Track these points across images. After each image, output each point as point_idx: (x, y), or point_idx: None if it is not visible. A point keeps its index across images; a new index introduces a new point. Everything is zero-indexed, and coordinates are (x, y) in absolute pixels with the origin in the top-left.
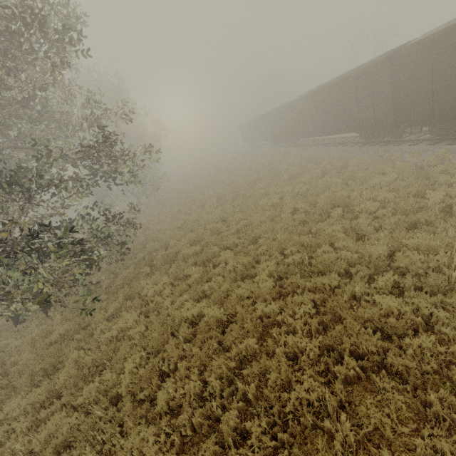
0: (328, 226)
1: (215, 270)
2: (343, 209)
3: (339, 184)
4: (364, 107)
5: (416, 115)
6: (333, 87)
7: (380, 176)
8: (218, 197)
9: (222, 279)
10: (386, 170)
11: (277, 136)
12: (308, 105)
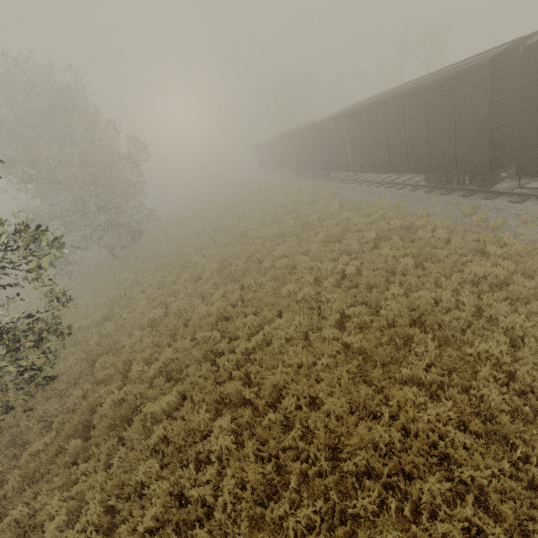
0: (422, 393)
1: (197, 488)
2: (433, 334)
3: (412, 268)
4: (438, 139)
5: (532, 160)
6: (388, 104)
7: (479, 260)
8: (221, 262)
9: (208, 536)
10: (488, 249)
11: (303, 164)
12: (348, 128)
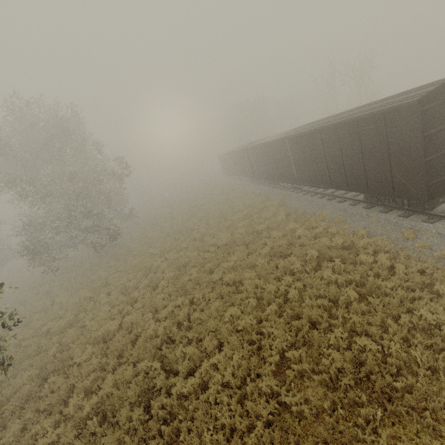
0: None
1: None
2: (384, 406)
3: (355, 302)
4: (374, 164)
5: None
6: (325, 132)
7: (428, 300)
8: (178, 268)
9: None
10: (436, 287)
11: (256, 173)
12: (291, 148)
